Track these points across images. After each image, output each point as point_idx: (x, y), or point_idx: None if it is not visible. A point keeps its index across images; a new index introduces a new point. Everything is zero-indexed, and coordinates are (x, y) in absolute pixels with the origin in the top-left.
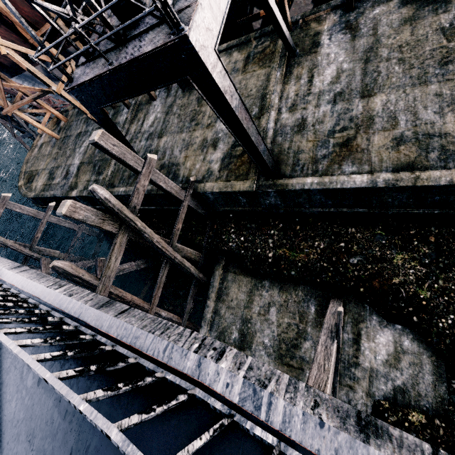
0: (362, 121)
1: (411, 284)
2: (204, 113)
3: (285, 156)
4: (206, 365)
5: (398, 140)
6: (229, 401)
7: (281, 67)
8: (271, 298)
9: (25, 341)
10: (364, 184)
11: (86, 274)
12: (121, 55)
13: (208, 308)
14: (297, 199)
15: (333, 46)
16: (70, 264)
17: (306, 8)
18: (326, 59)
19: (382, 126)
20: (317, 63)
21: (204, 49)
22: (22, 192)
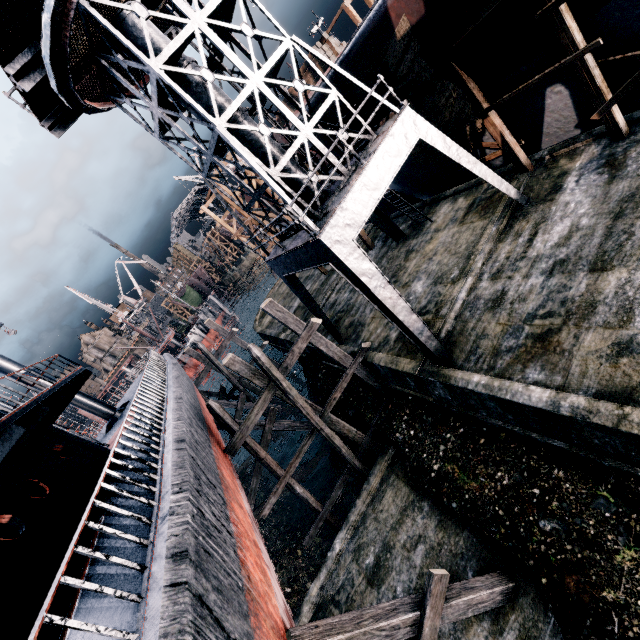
0: (578, 308)
1: (638, 616)
2: (406, 269)
3: (465, 338)
4: (168, 493)
5: (621, 347)
6: (158, 515)
7: (499, 220)
8: (424, 530)
9: (124, 442)
10: (541, 404)
11: (229, 418)
12: (292, 242)
13: (354, 509)
14: (468, 399)
15: (577, 192)
16: (219, 406)
17: (569, 135)
18: (562, 210)
19: (605, 320)
20: (548, 216)
21: (338, 243)
22: (255, 325)
